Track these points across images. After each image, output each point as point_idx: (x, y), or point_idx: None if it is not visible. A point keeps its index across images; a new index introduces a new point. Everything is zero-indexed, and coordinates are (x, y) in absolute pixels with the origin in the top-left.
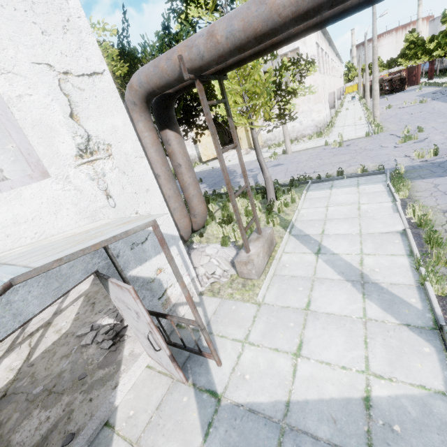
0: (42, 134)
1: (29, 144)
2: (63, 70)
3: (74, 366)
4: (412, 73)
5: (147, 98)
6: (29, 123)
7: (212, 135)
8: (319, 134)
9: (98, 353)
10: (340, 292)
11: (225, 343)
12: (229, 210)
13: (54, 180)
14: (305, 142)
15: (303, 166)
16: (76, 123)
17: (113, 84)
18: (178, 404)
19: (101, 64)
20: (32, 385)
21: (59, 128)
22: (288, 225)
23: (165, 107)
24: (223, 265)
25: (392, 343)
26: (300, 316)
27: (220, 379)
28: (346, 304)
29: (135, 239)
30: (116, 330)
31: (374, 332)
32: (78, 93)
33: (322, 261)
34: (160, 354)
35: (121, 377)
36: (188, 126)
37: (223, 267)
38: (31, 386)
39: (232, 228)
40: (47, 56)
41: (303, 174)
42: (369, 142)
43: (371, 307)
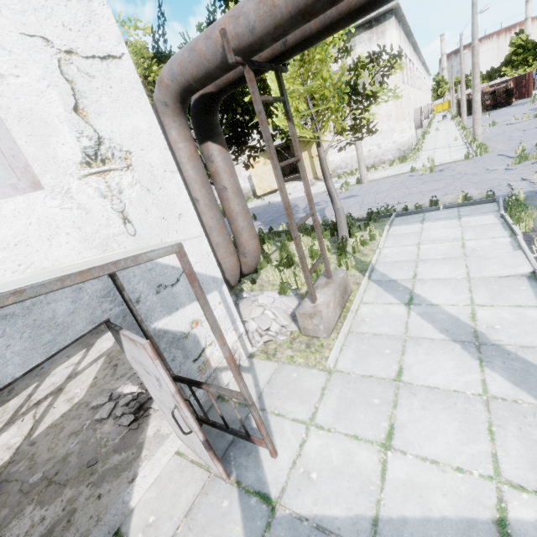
0: (33, 130)
1: (14, 142)
2: (66, 48)
3: (83, 447)
4: (521, 83)
5: (181, 97)
6: (14, 114)
7: (266, 142)
8: (403, 159)
9: (115, 432)
10: (445, 357)
11: (283, 425)
12: (289, 251)
13: (49, 194)
14: (385, 169)
15: (383, 197)
16: (82, 120)
17: (135, 74)
18: (215, 511)
19: (119, 46)
20: (30, 470)
21: (57, 124)
22: (367, 268)
23: (207, 113)
24: (280, 319)
25: (533, 435)
26: (389, 390)
27: (275, 477)
28: (456, 375)
29: (163, 280)
30: (140, 401)
31: (502, 417)
32: (86, 80)
33: (416, 314)
34: (191, 438)
35: (142, 466)
36: (238, 146)
37: (280, 321)
38: (28, 472)
39: (292, 273)
40: (43, 28)
41: (384, 207)
42: (470, 165)
43: (494, 380)
